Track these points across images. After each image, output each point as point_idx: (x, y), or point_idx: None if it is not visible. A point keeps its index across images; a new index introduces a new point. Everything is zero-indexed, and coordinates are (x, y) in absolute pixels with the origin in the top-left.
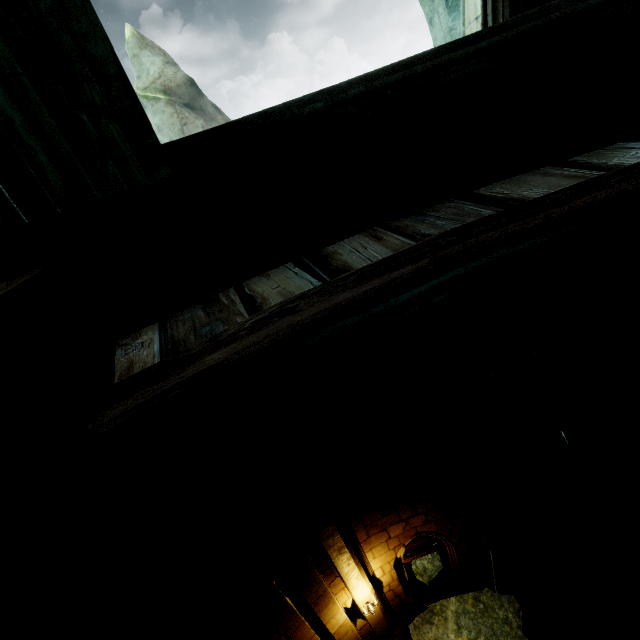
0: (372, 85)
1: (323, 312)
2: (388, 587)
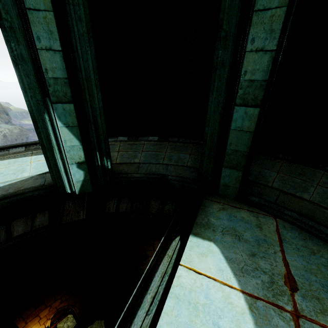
0: None
1: None
2: None
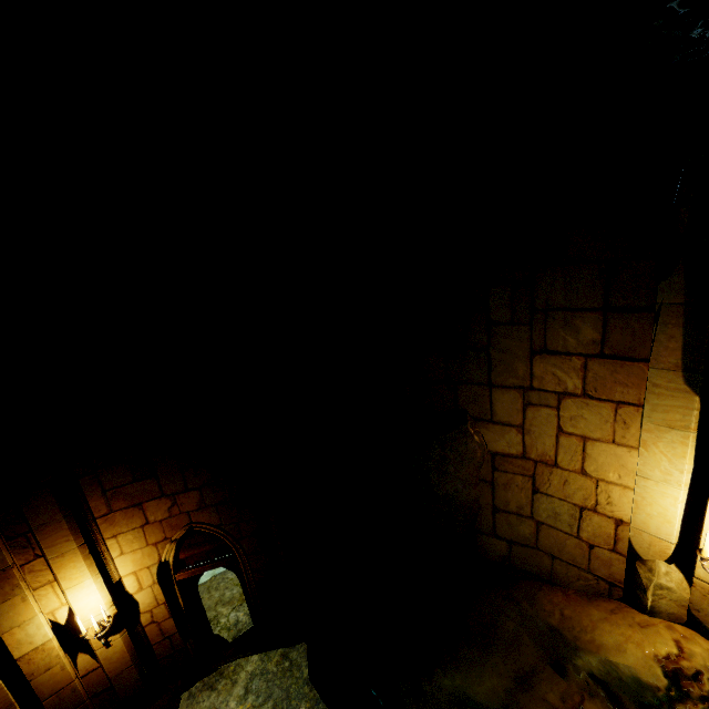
0: None
1: None
2: (149, 616)
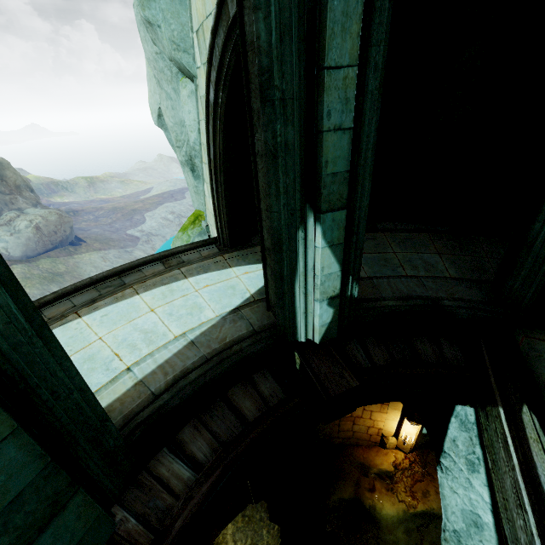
0: (194, 388)
1: (202, 497)
2: None
